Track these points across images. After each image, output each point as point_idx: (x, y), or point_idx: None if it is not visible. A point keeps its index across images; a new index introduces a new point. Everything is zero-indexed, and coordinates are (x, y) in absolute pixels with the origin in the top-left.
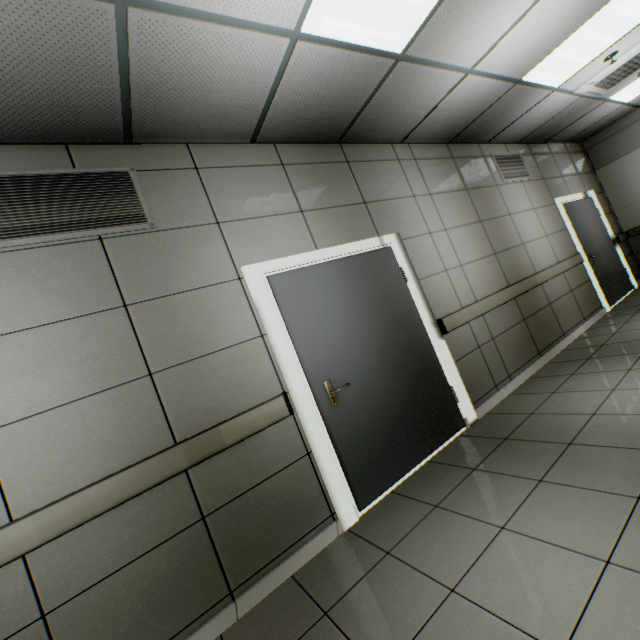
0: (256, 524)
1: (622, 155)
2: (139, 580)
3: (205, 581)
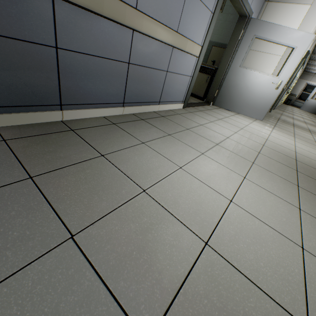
0: None
1: (304, 79)
2: None
3: None
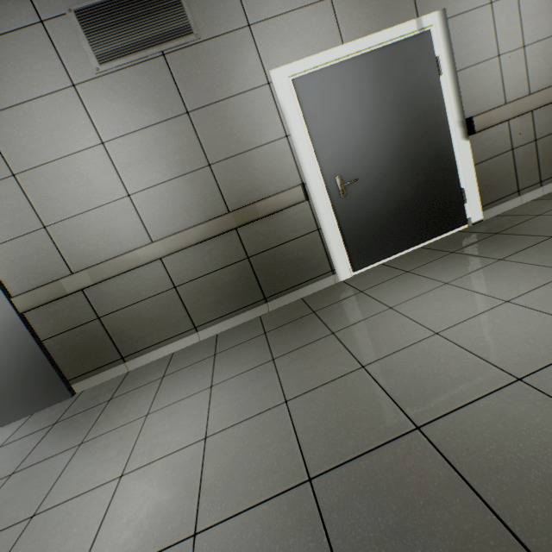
0: (280, 267)
1: None
2: (216, 282)
3: (250, 290)
